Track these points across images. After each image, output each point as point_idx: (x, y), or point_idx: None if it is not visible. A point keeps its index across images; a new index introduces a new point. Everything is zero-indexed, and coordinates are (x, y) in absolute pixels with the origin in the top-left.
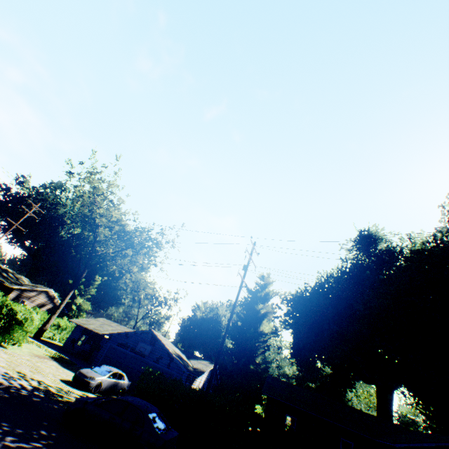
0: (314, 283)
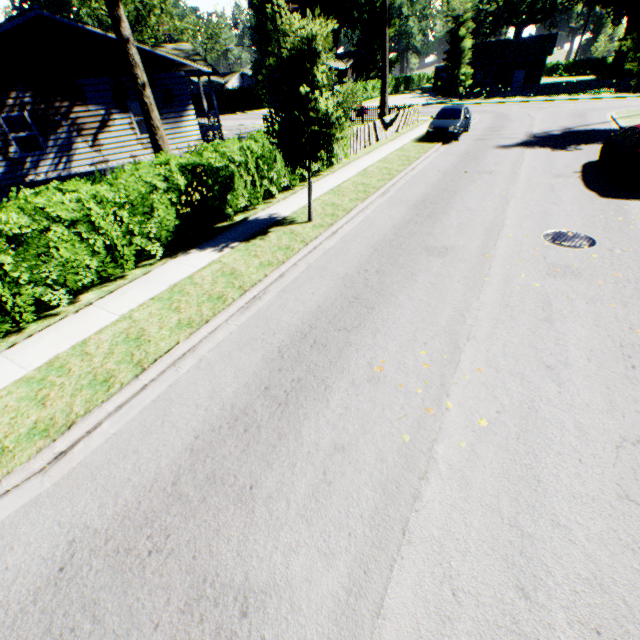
0: None
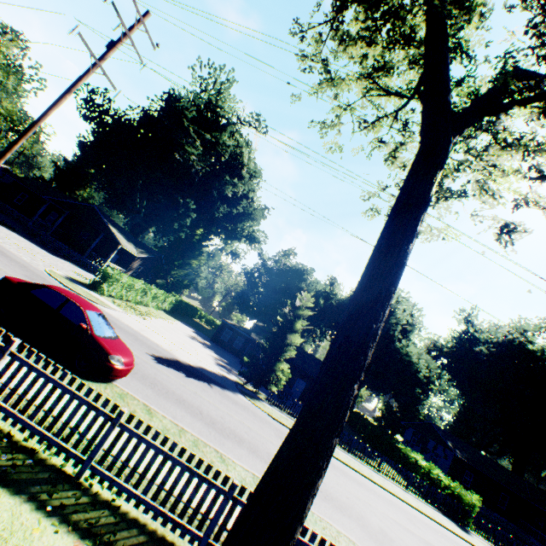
0: None
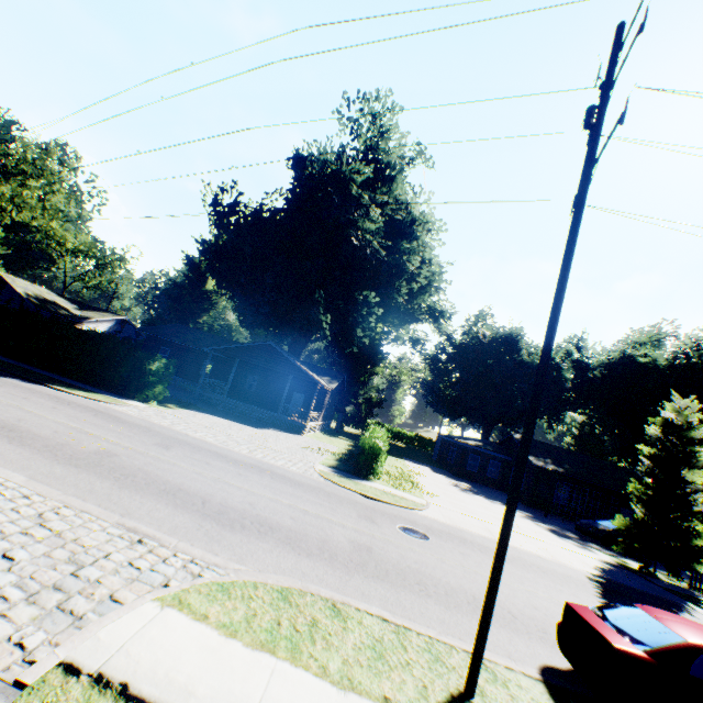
0: None
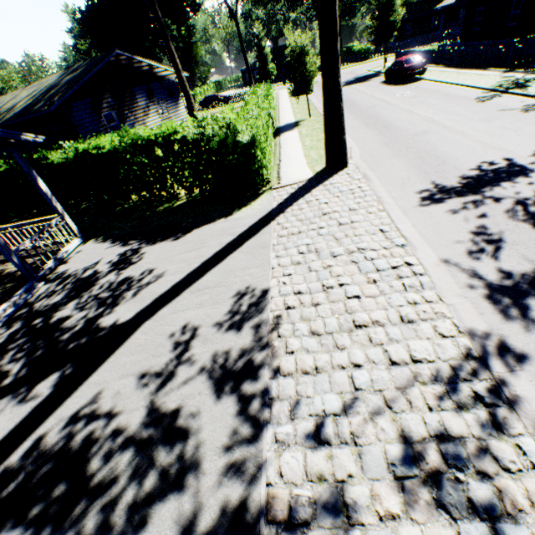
0: (88, 10)
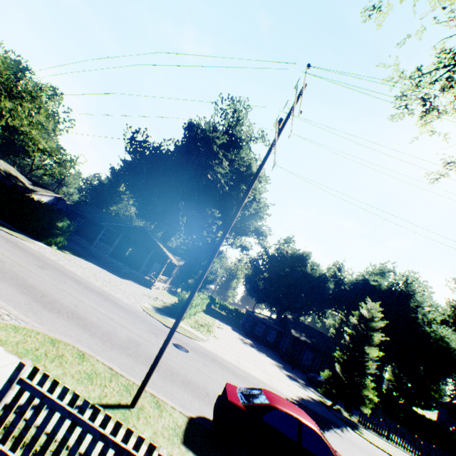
0: None
